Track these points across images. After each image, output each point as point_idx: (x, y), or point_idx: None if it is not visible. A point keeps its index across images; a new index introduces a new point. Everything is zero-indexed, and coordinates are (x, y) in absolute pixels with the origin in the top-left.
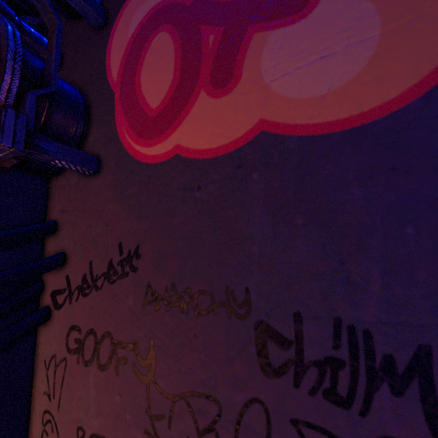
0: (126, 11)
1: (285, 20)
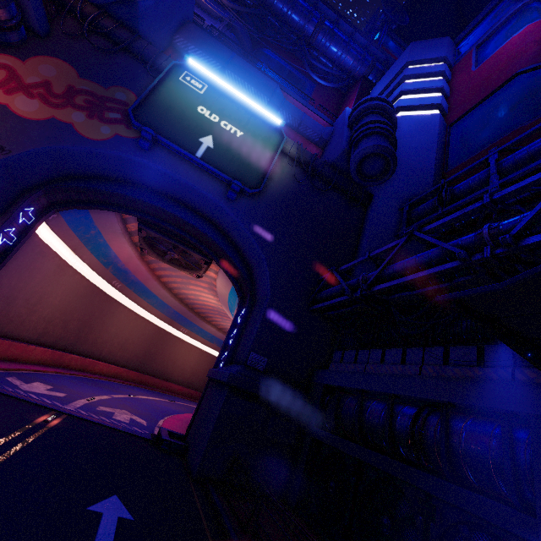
0: (2, 56)
1: (28, 96)
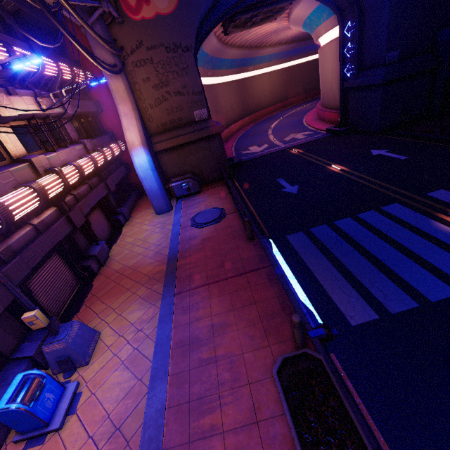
0: None
1: None
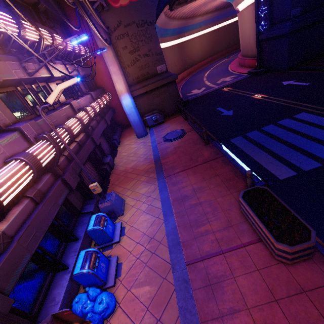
0: None
1: None
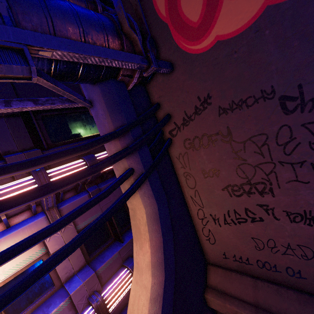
0: None
1: None
